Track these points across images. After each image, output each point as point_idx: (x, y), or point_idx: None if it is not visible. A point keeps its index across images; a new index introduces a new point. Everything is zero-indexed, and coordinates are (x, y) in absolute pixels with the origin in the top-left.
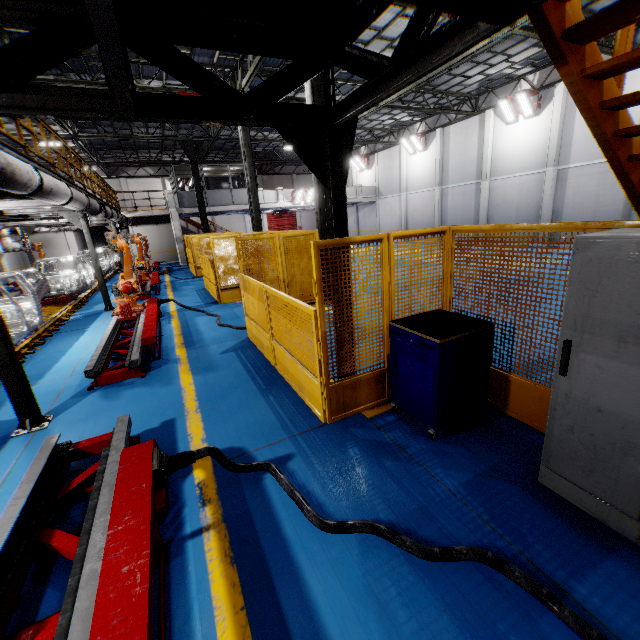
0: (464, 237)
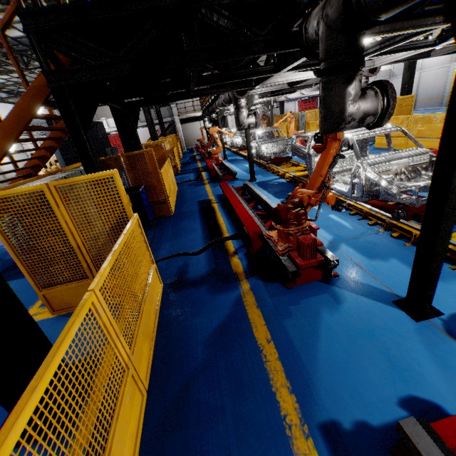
0: None
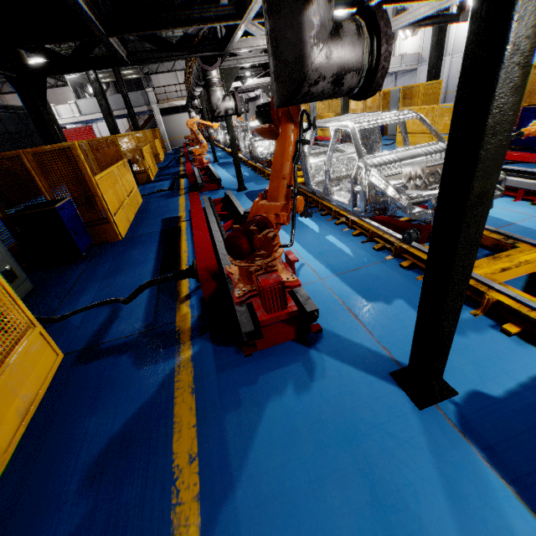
0: None
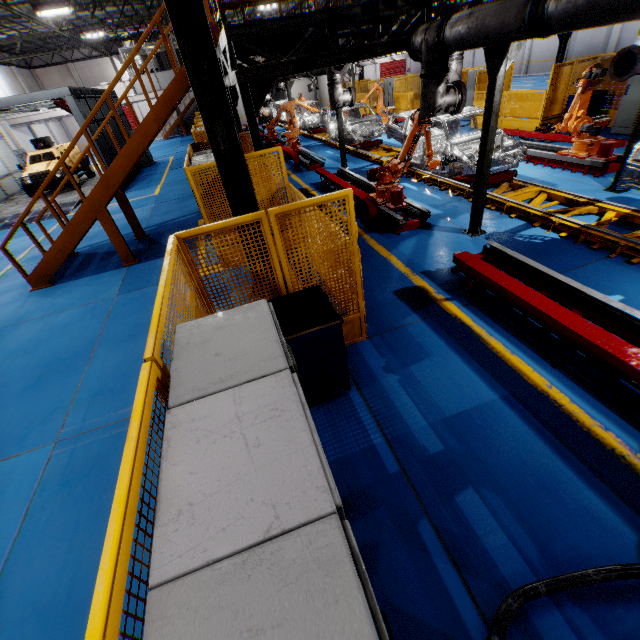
0: (603, 59)
